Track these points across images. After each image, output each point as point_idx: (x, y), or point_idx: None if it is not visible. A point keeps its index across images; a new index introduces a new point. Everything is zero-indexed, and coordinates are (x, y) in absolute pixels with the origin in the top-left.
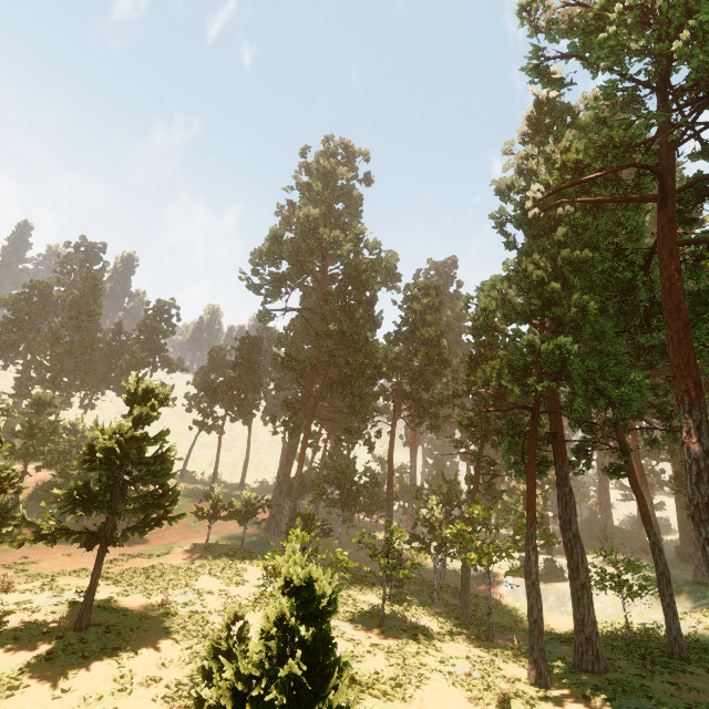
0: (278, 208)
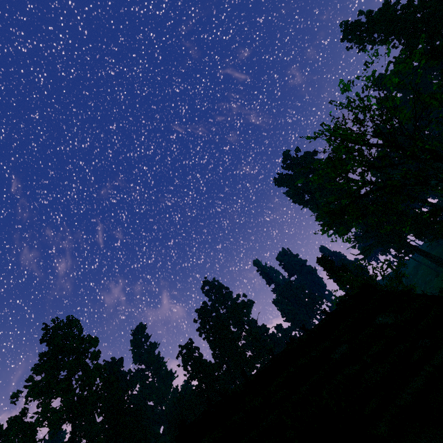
0: (42, 357)
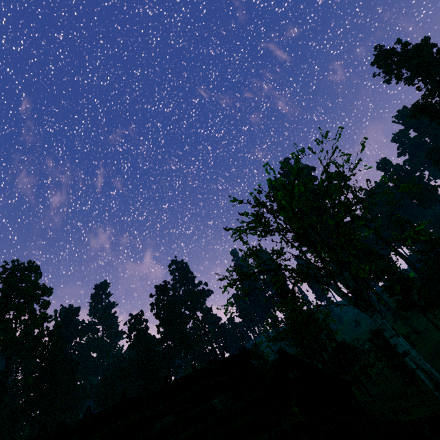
0: None
